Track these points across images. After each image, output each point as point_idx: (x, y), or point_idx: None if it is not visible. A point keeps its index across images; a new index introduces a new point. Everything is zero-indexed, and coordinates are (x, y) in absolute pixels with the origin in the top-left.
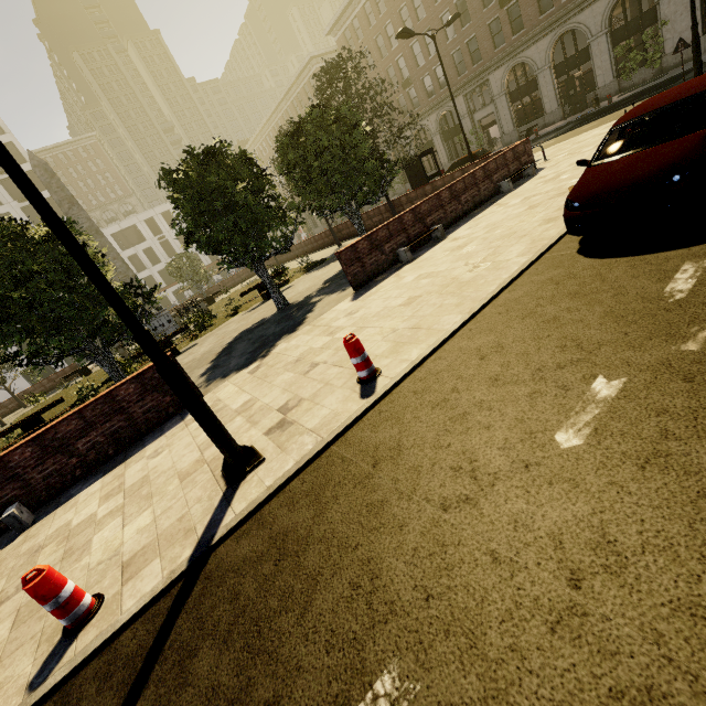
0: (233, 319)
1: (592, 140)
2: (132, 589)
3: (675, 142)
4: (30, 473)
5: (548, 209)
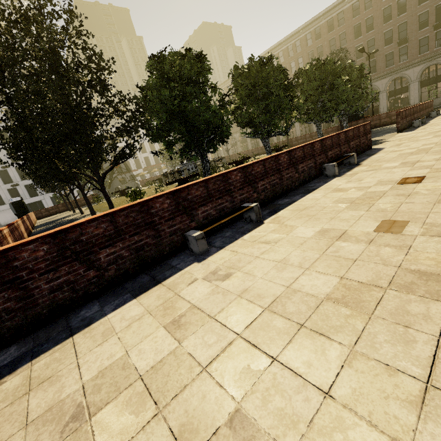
0: None
1: None
2: None
3: None
4: (341, 147)
5: None
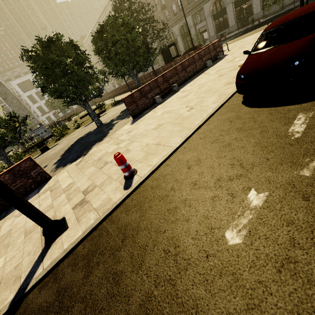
0: (77, 130)
1: (250, 41)
2: None
3: (297, 42)
4: None
5: (228, 77)
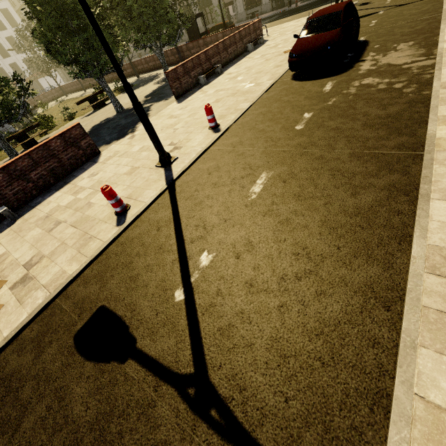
0: (73, 121)
1: (290, 28)
2: (143, 198)
3: (330, 32)
4: (4, 191)
5: (276, 61)
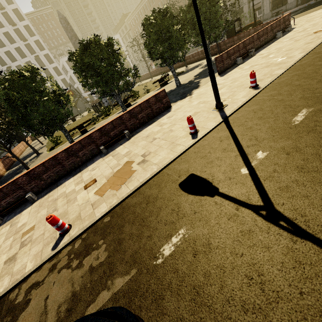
0: (149, 93)
1: (318, 15)
2: (207, 126)
3: None
4: (127, 123)
5: (306, 40)
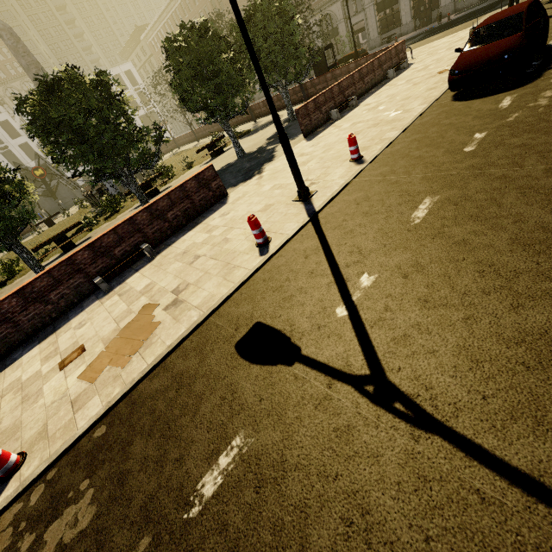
0: (192, 170)
1: (444, 45)
2: (284, 230)
3: (507, 39)
4: (146, 229)
5: (428, 84)
